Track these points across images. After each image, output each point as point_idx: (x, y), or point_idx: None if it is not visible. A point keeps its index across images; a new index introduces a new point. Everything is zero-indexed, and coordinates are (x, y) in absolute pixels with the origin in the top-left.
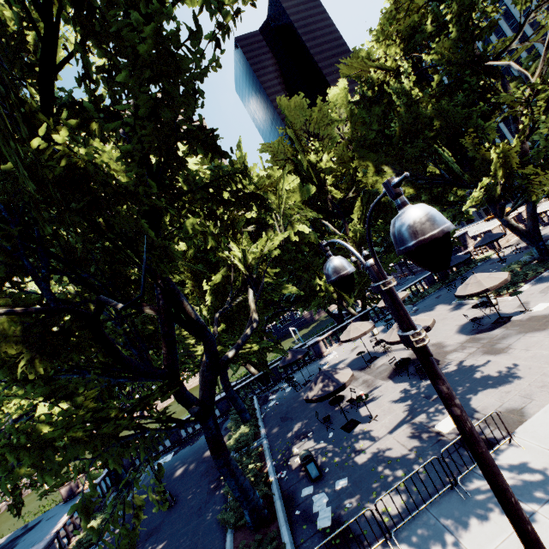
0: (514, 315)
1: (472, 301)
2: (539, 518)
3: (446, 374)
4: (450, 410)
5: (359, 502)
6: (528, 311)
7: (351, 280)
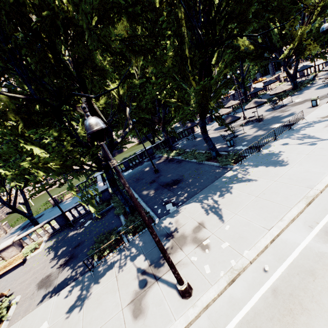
0: (287, 104)
1: (266, 104)
2: (316, 125)
3: (268, 119)
4: None
5: (256, 142)
6: (293, 102)
7: None
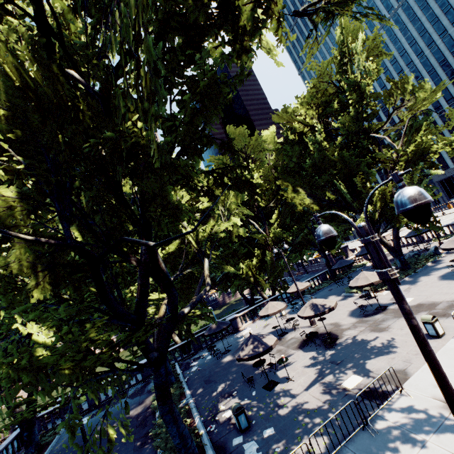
0: (389, 305)
1: (357, 294)
2: (430, 445)
3: (345, 345)
4: (410, 322)
5: (287, 446)
6: None
7: (335, 240)
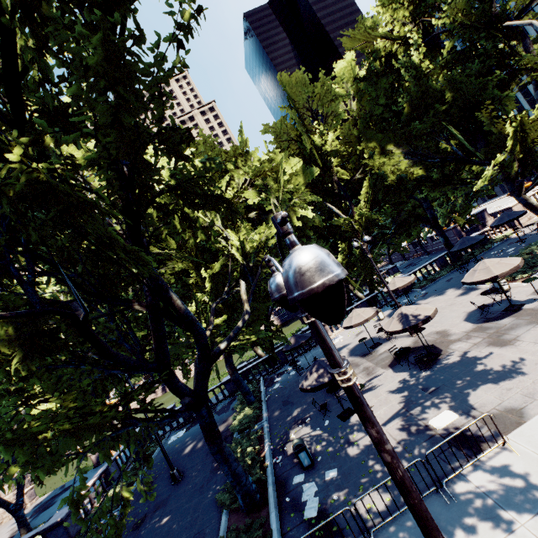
0: (526, 303)
1: (483, 286)
2: (524, 533)
3: (447, 365)
4: (381, 455)
5: (346, 495)
6: None
7: None
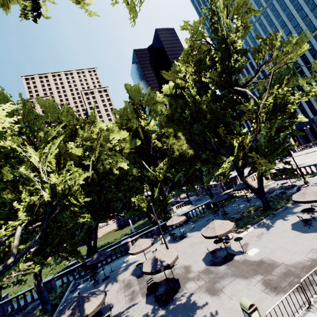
0: (237, 254)
1: None
2: None
3: (176, 306)
4: None
5: None
6: (245, 253)
7: None
